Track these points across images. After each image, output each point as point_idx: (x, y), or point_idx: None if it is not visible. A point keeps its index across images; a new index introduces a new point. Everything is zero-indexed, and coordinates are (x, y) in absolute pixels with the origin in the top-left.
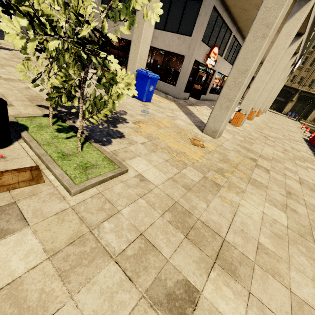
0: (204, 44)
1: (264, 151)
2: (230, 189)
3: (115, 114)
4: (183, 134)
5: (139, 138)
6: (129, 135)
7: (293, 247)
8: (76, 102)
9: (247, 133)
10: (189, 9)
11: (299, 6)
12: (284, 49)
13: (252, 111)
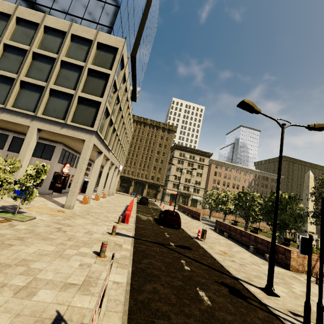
0: (60, 163)
1: (96, 211)
2: (74, 219)
3: (12, 206)
4: (53, 209)
5: (33, 212)
6: (27, 212)
7: (89, 224)
8: (19, 200)
9: (91, 206)
10: (48, 148)
11: (99, 155)
12: (98, 169)
13: (97, 195)
